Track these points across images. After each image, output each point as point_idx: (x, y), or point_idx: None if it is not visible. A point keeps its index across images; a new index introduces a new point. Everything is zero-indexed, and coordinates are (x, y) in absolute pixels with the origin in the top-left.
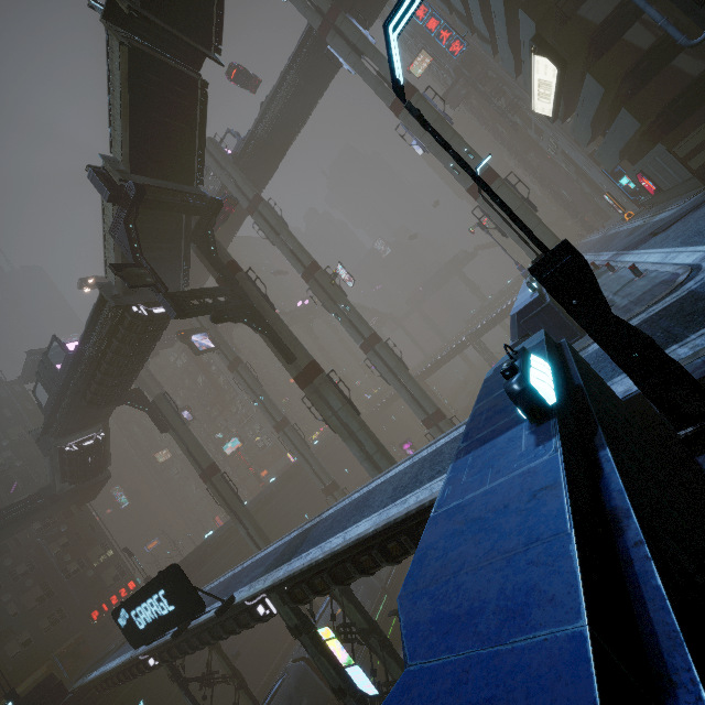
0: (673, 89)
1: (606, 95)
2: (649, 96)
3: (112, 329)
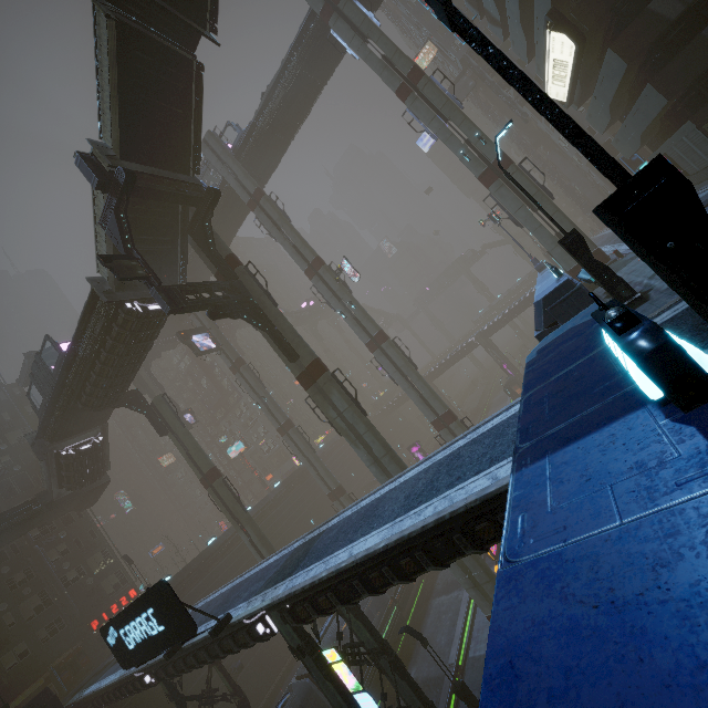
0: (703, 61)
1: (628, 72)
2: (677, 70)
3: (106, 327)
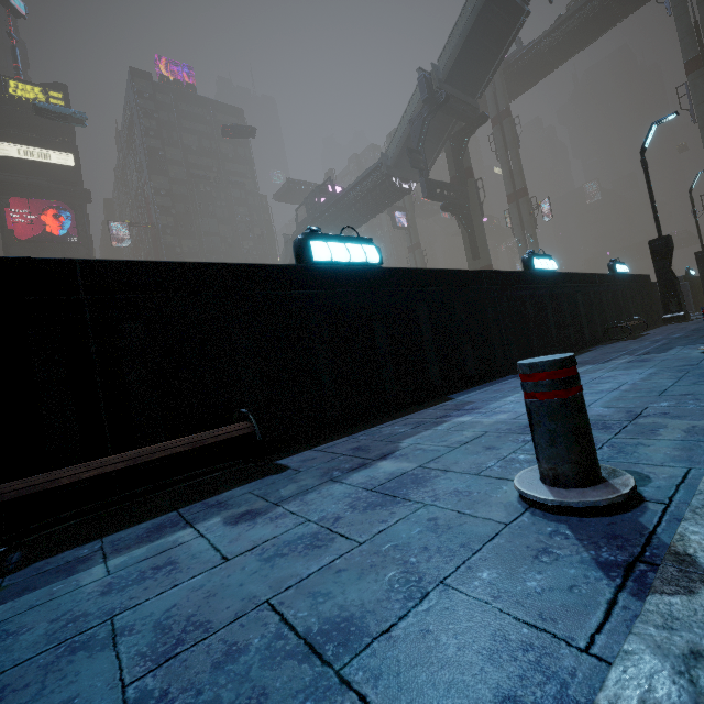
0: None
1: None
2: None
3: (372, 188)
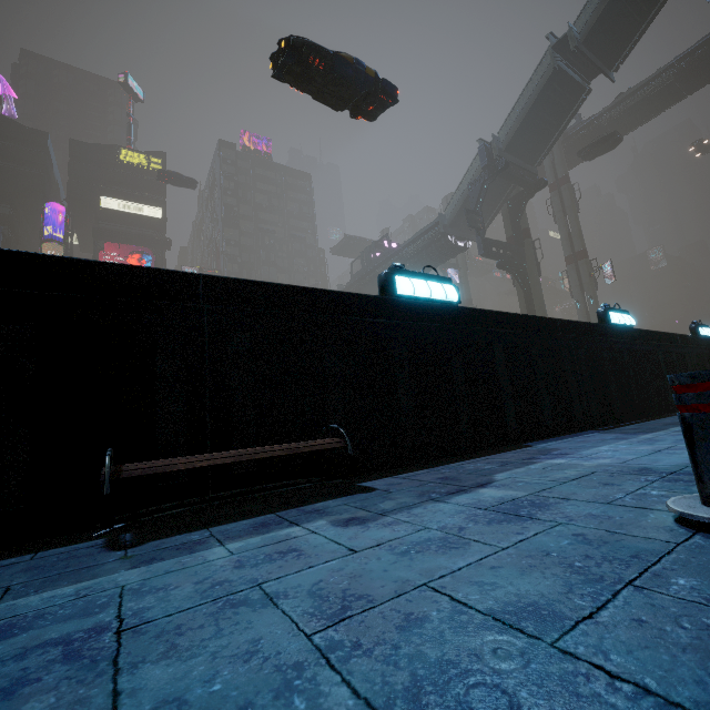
0: None
1: None
2: None
3: (427, 245)
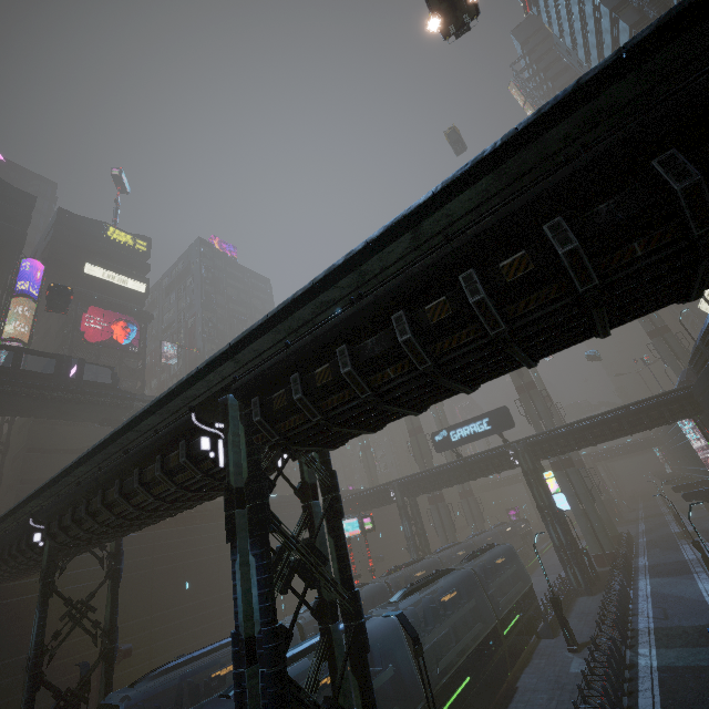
0: None
1: None
2: None
3: None
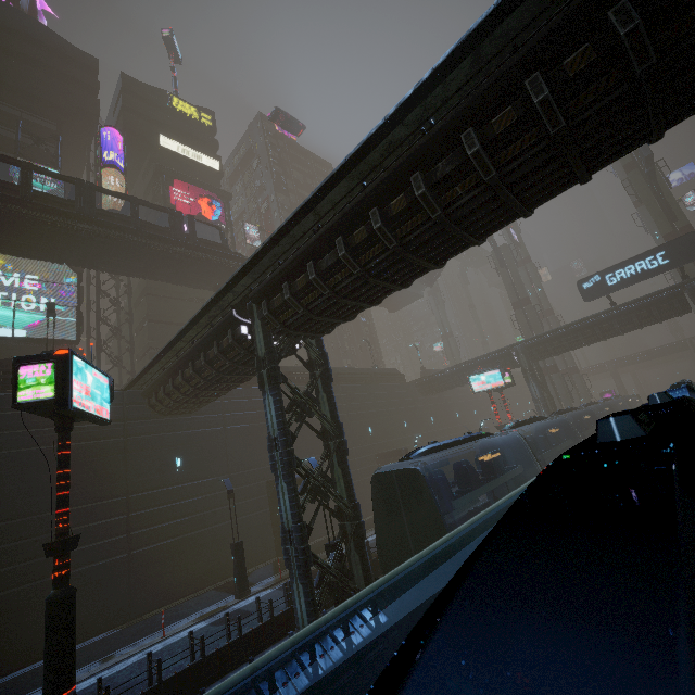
0: None
1: None
2: None
3: None
